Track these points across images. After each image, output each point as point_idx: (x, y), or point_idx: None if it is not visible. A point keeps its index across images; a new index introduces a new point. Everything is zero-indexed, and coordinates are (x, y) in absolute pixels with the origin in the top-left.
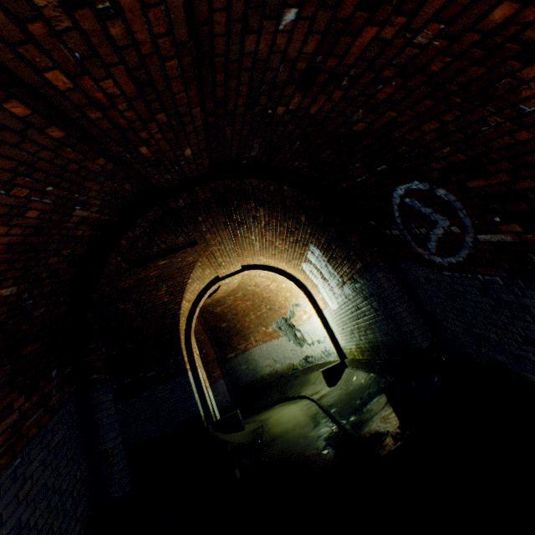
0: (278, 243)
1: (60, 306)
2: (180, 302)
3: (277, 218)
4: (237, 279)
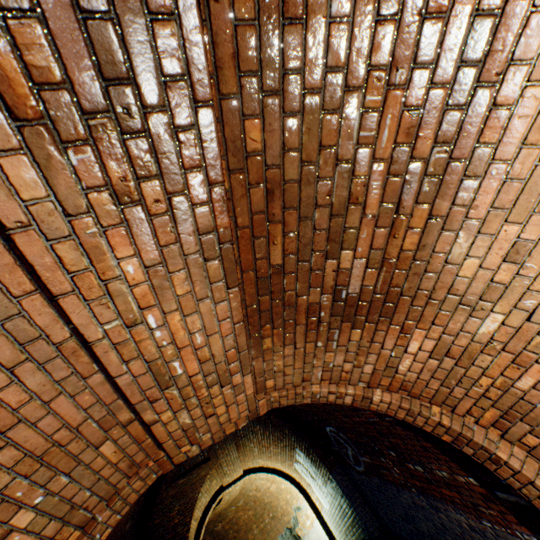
0: (272, 447)
1: (133, 535)
2: (190, 520)
3: (269, 430)
4: (239, 484)
